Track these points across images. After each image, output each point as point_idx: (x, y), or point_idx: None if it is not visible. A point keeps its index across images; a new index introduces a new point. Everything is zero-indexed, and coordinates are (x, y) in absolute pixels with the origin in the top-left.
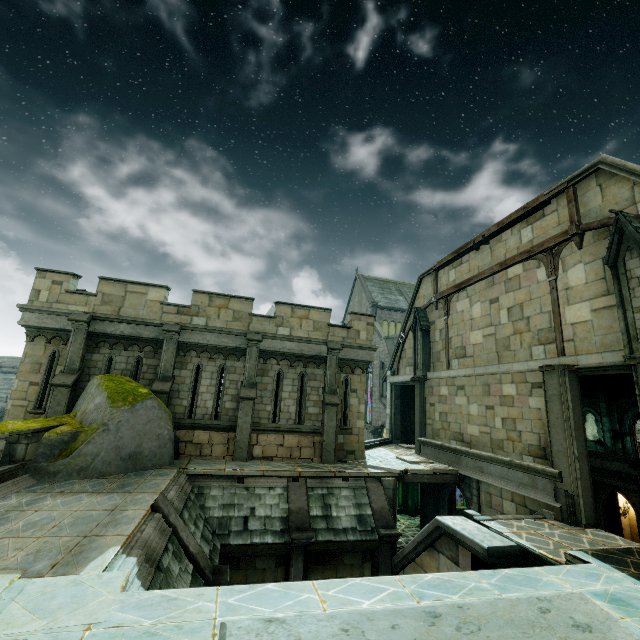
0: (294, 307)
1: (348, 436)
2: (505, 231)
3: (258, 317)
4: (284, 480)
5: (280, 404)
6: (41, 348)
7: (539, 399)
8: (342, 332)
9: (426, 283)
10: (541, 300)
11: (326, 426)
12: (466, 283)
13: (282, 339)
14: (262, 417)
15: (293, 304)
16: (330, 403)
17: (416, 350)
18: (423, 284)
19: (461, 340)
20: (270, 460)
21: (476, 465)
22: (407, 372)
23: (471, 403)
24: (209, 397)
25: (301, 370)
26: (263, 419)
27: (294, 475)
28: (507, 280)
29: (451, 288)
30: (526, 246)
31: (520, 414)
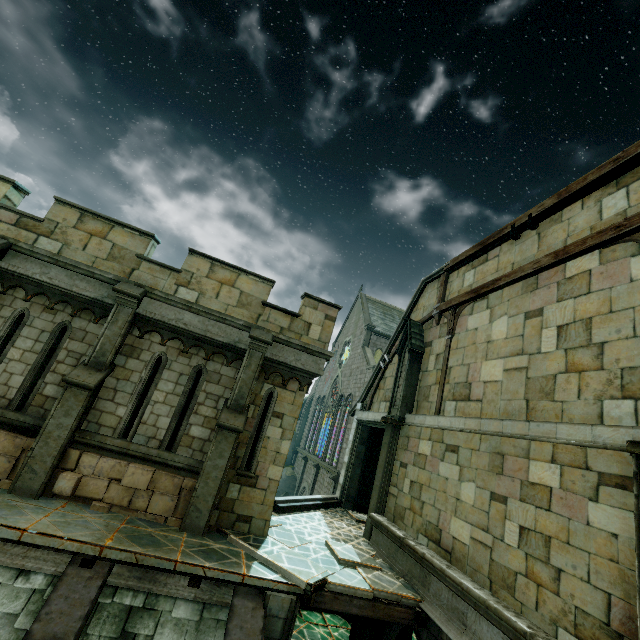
0: (216, 264)
1: (248, 489)
2: (570, 205)
3: (151, 264)
4: (66, 558)
5: (144, 409)
6: None
7: (616, 513)
8: (282, 319)
9: (430, 290)
10: (636, 313)
11: (208, 464)
12: (489, 286)
13: (179, 305)
14: (104, 424)
15: (215, 259)
16: (225, 426)
17: (398, 379)
18: (426, 291)
19: (466, 373)
20: (89, 504)
21: (454, 604)
22: (381, 409)
23: (465, 480)
24: (20, 369)
25: (199, 362)
26: (105, 428)
27: (87, 552)
28: (564, 280)
29: (464, 294)
30: (611, 222)
31: (563, 532)
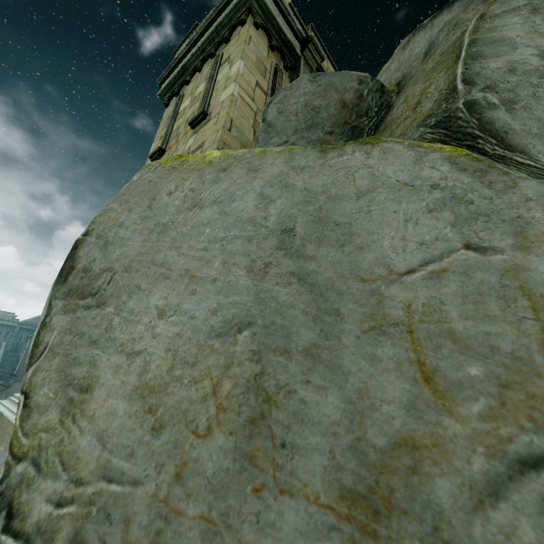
0: None
1: None
2: None
3: None
4: None
5: None
6: (264, 47)
7: None
8: None
9: None
10: None
11: None
12: None
13: None
14: None
15: None
16: None
17: None
18: None
19: None
20: None
21: None
22: None
23: None
24: None
25: None
26: None
27: None
28: None
29: None
30: None
31: None
